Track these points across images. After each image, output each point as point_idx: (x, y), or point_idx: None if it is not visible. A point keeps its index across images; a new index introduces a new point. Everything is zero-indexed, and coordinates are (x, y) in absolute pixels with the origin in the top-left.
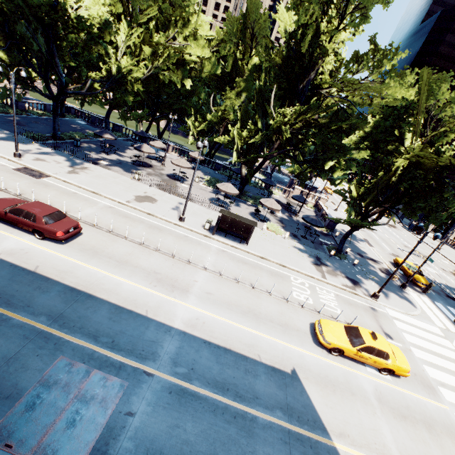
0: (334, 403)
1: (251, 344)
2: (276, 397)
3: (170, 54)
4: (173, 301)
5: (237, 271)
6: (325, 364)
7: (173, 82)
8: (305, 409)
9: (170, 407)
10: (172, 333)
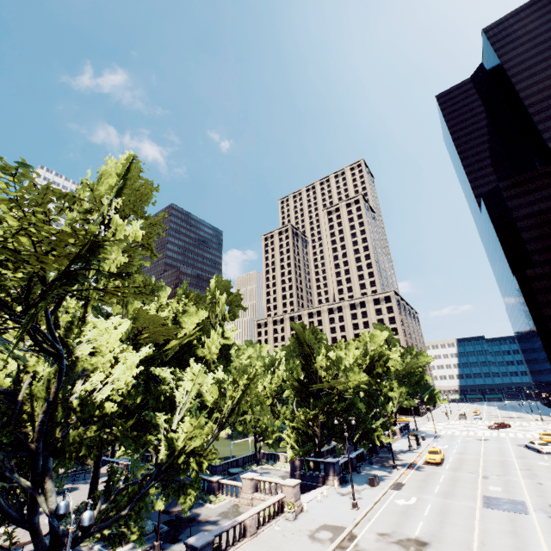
0: None
1: None
2: None
3: None
4: None
5: None
6: None
7: None
8: None
9: None
10: None
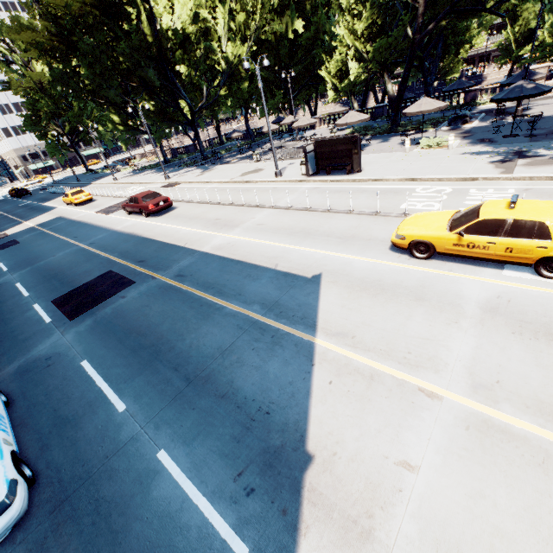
0: (361, 306)
1: (275, 256)
2: (266, 295)
3: (264, 2)
4: (215, 235)
5: (319, 201)
6: (390, 269)
7: (284, 36)
8: (298, 307)
9: (152, 295)
10: (195, 255)
